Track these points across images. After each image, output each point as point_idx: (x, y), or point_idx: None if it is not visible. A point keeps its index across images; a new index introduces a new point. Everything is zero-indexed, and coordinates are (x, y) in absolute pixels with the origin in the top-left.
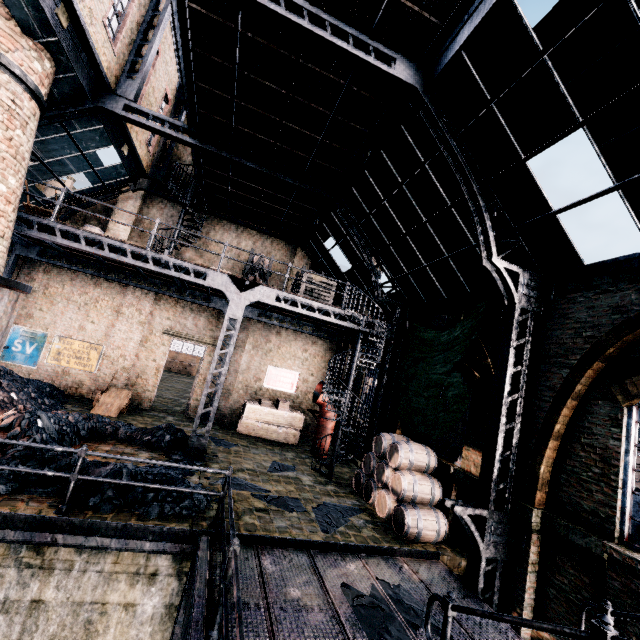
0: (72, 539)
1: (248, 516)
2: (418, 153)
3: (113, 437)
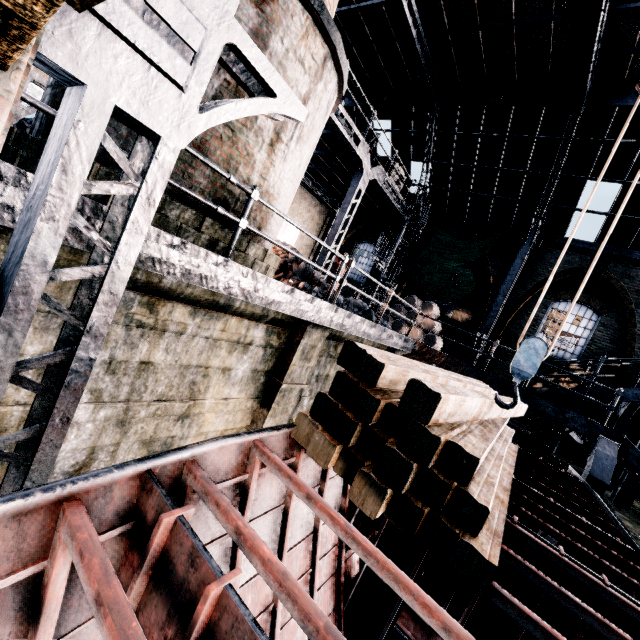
0: (398, 340)
1: None
2: (538, 129)
3: None
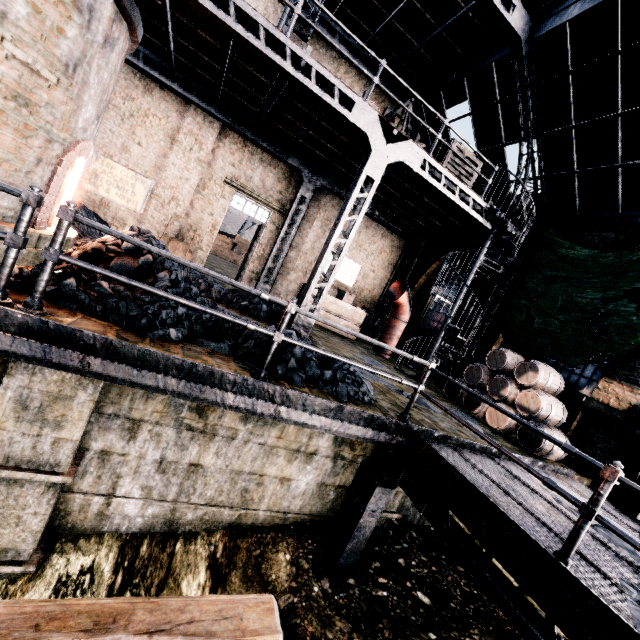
0: (295, 414)
1: (412, 411)
2: None
3: (207, 294)
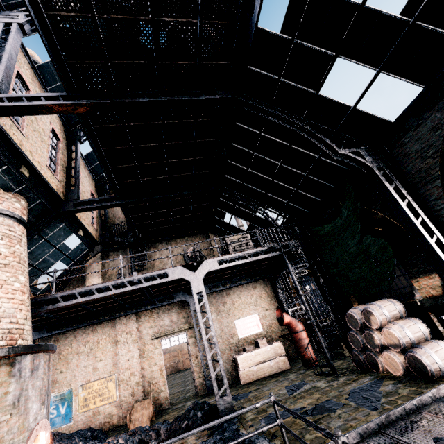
0: None
1: (307, 434)
2: (254, 130)
3: (158, 439)
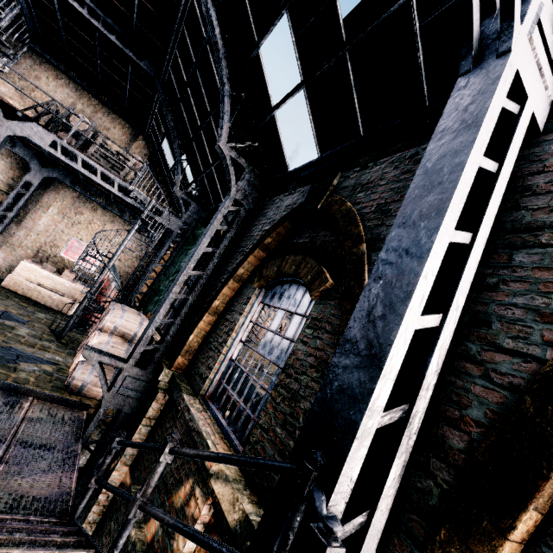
0: None
1: None
2: (203, 31)
3: None
